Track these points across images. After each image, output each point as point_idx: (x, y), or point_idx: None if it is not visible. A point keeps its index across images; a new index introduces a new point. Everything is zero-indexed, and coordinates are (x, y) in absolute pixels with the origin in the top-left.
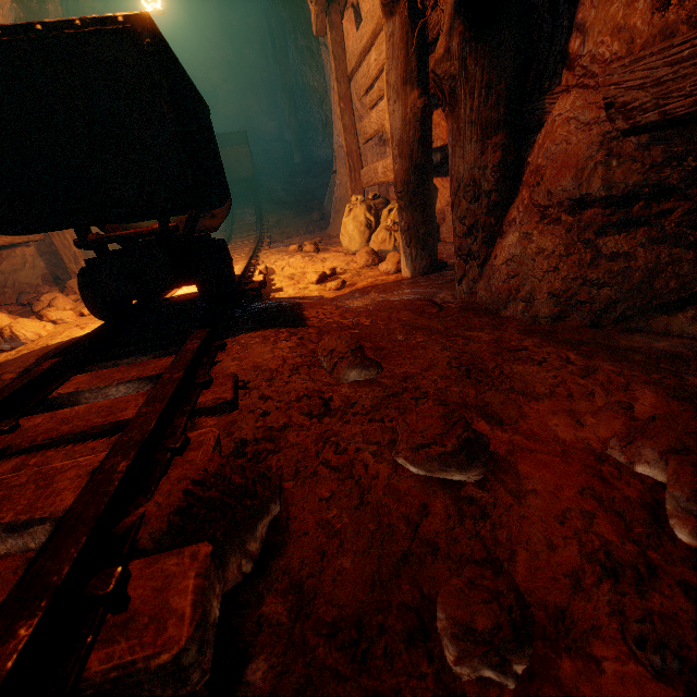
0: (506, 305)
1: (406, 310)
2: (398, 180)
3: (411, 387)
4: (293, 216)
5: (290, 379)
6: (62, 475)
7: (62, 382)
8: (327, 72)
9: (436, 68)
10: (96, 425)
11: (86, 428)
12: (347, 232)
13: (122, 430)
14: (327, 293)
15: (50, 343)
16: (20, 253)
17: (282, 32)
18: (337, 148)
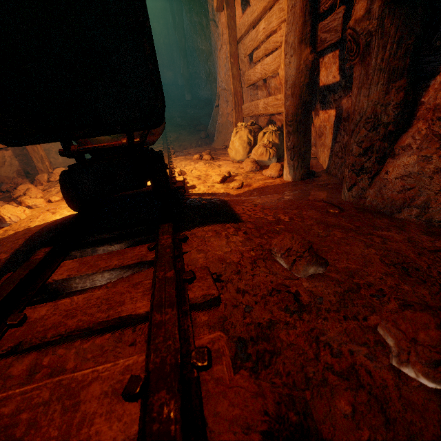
0: (401, 210)
1: (312, 210)
2: (289, 112)
3: (360, 282)
4: (187, 134)
5: (253, 272)
6: (86, 391)
7: (55, 269)
8: (214, 39)
9: (356, 25)
10: (100, 321)
11: (92, 324)
12: (234, 147)
13: (124, 325)
14: (231, 191)
15: (31, 225)
16: (1, 154)
17: (180, 12)
18: (220, 90)
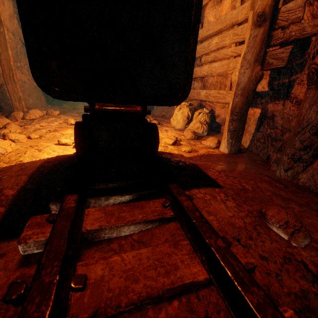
0: None
1: (263, 182)
2: (237, 106)
3: None
4: None
5: (259, 237)
6: None
7: (83, 217)
8: None
9: None
10: (168, 288)
11: (161, 291)
12: (177, 118)
13: (186, 291)
14: (183, 153)
15: (22, 160)
16: None
17: None
18: None
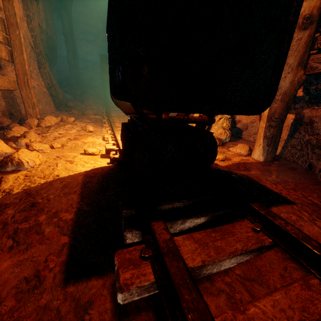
0: None
1: None
2: (276, 112)
3: None
4: None
5: None
6: None
7: None
8: None
9: None
10: None
11: None
12: None
13: None
14: (217, 161)
15: (59, 175)
16: None
17: None
18: None
